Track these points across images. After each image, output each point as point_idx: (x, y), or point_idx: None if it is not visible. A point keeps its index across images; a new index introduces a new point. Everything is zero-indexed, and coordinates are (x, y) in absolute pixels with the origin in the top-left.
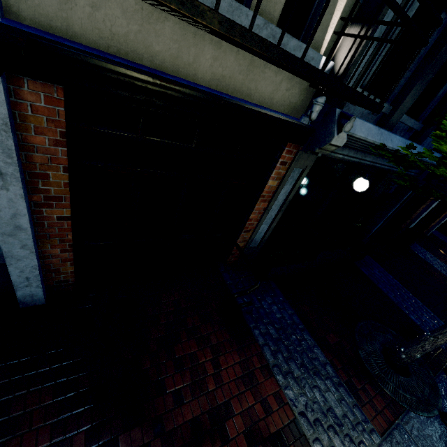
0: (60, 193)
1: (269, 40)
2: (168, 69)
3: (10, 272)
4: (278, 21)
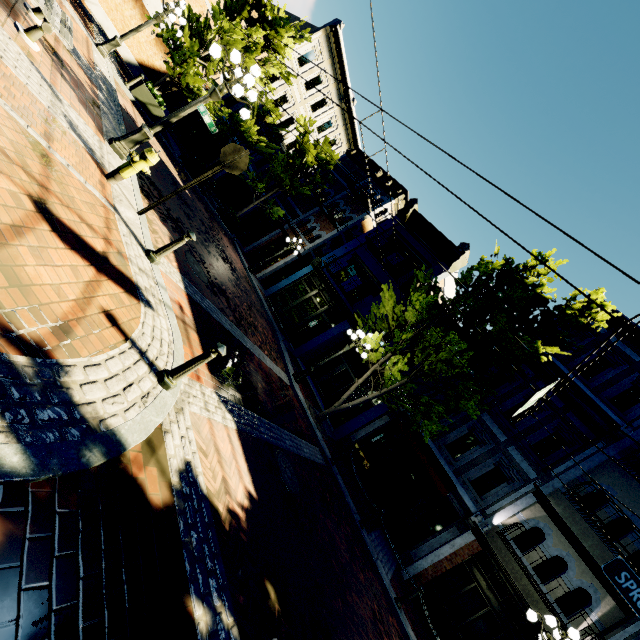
0: (454, 562)
1: (549, 600)
2: (508, 572)
3: (419, 560)
4: (557, 601)
